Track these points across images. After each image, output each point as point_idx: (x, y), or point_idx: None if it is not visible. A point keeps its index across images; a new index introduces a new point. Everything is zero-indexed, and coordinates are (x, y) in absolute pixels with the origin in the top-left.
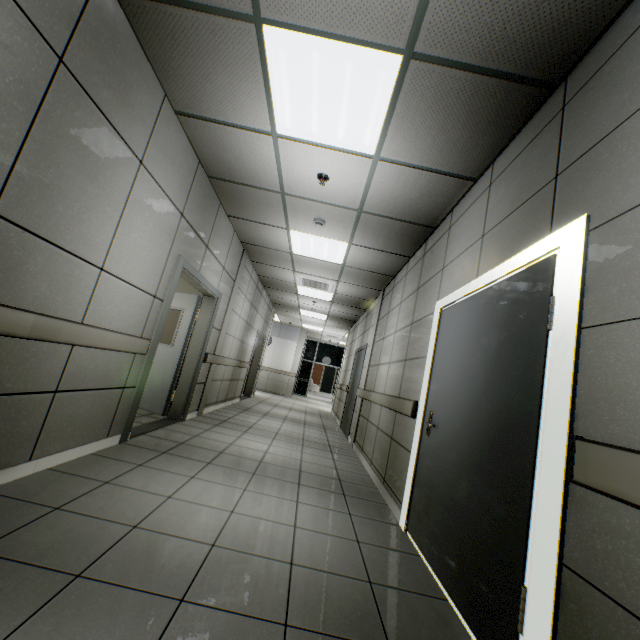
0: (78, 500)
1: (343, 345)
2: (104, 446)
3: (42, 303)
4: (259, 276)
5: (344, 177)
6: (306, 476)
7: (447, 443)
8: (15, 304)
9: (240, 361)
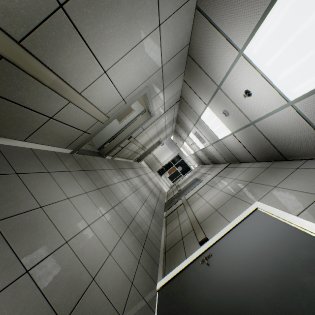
0: (29, 174)
1: (191, 168)
2: (62, 151)
3: (65, 72)
4: (177, 116)
5: (260, 101)
6: (134, 224)
7: (208, 282)
8: (50, 65)
9: (144, 147)
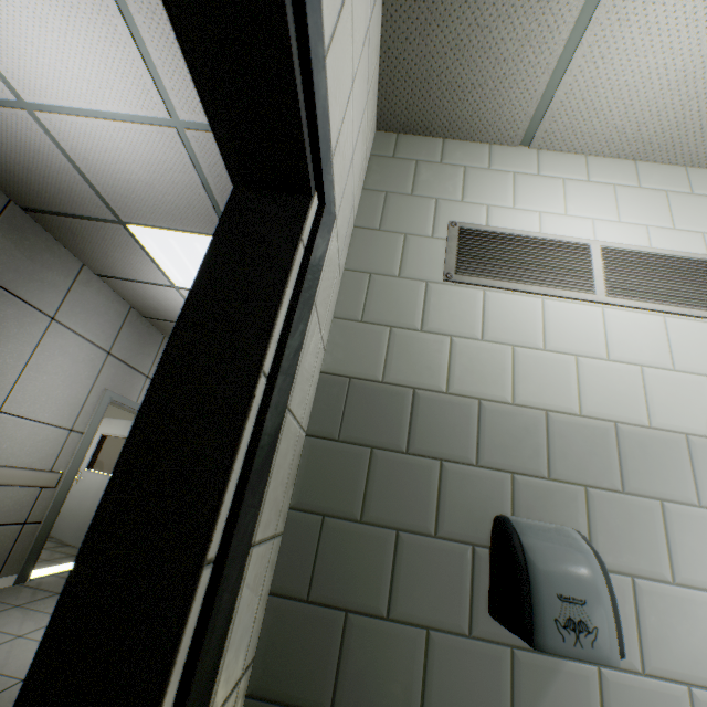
0: None
1: None
2: None
3: None
4: None
5: None
6: None
7: None
8: None
9: None
